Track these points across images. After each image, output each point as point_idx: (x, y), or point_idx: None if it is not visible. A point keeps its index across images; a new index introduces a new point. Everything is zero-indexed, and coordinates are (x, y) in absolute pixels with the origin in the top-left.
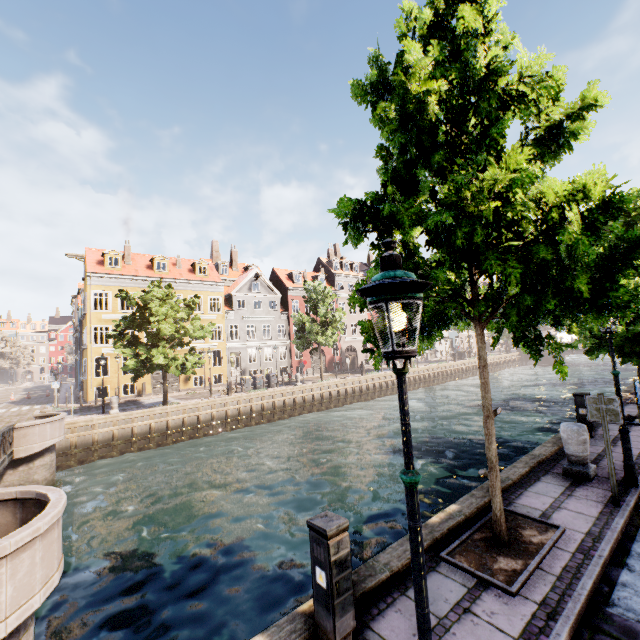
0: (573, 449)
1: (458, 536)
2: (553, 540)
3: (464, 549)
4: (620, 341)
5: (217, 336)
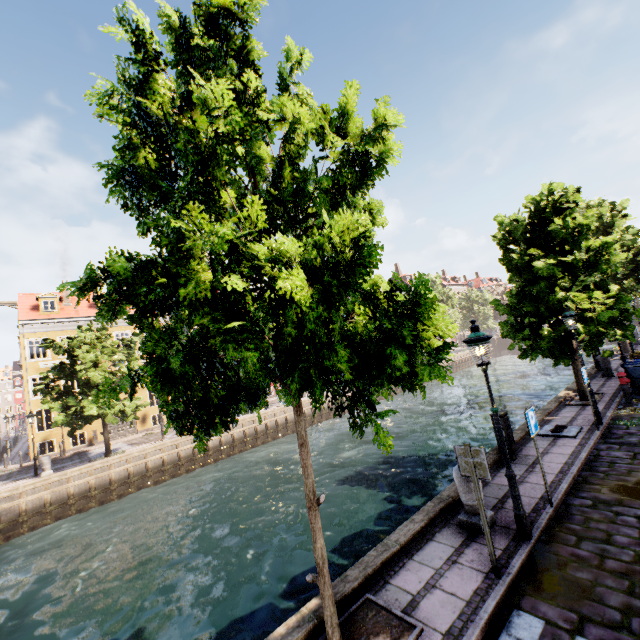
0: (466, 498)
1: None
2: None
3: None
4: (548, 343)
5: None
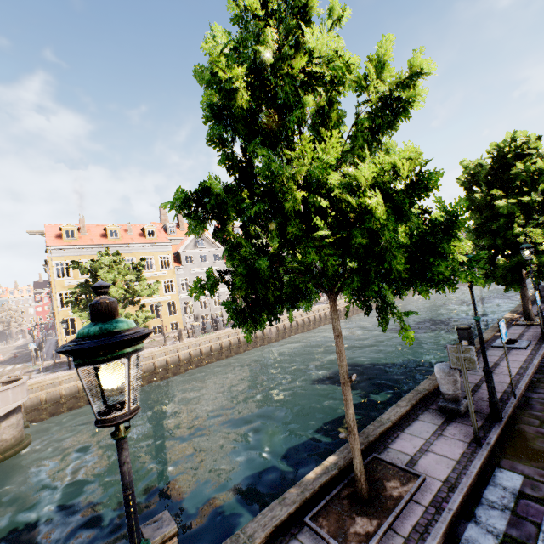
0: (446, 388)
1: (328, 493)
2: (410, 493)
3: (329, 509)
4: (502, 271)
5: (170, 289)
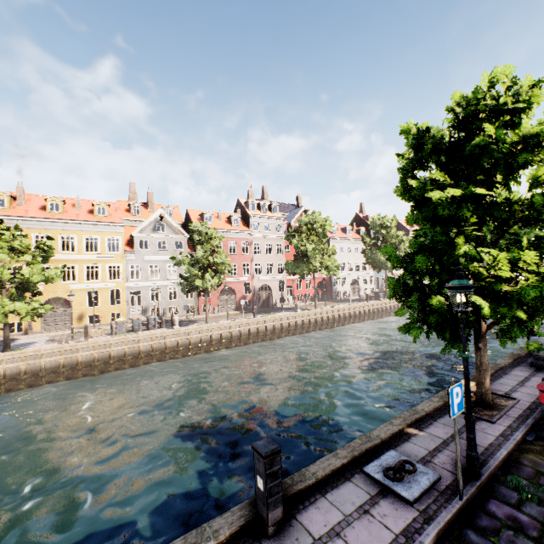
0: None
1: None
2: None
3: None
4: (438, 319)
5: (116, 276)
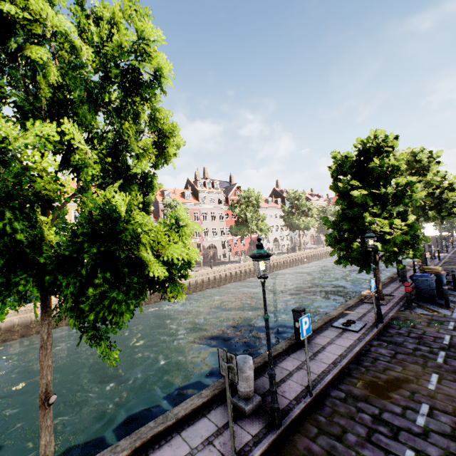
0: (238, 384)
1: None
2: None
3: None
4: (356, 254)
5: None
